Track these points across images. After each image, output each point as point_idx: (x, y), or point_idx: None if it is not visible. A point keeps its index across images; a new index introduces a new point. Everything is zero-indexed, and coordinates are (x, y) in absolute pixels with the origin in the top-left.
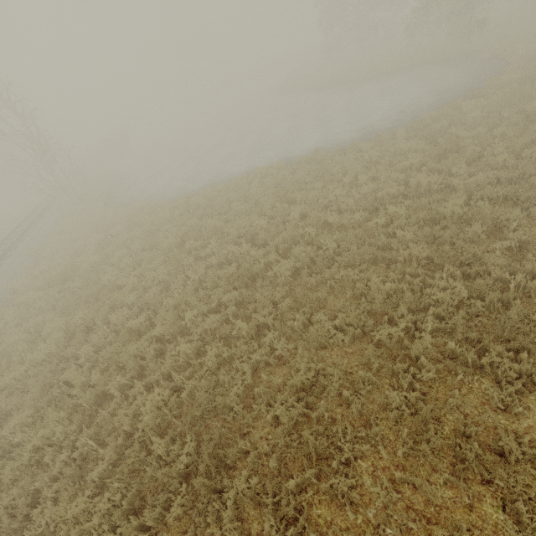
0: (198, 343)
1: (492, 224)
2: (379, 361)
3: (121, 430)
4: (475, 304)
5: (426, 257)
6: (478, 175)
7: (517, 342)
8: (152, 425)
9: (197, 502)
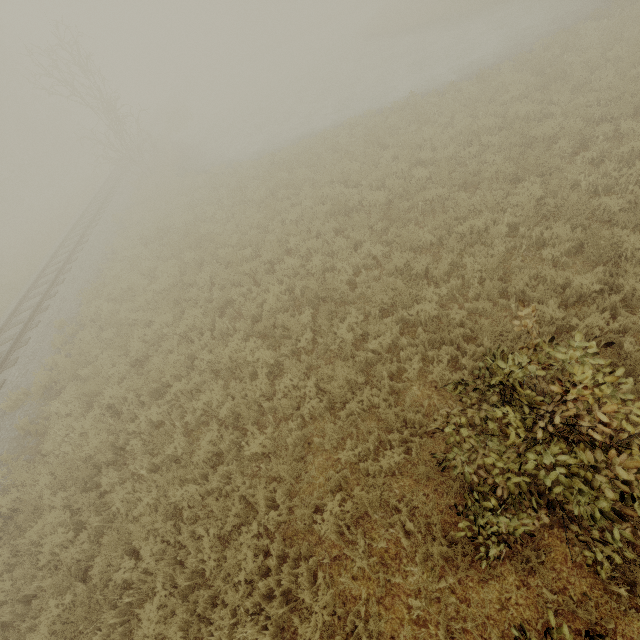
0: (304, 260)
1: (580, 143)
2: (460, 247)
3: (249, 315)
4: (548, 202)
5: (513, 176)
6: (578, 99)
7: (575, 219)
8: (274, 308)
9: (319, 333)
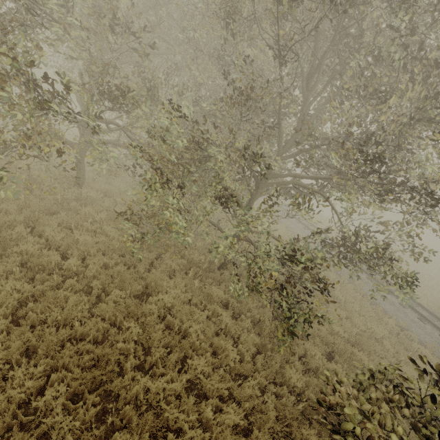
0: None
1: None
2: None
3: None
4: None
5: None
6: None
7: None
8: None
9: None
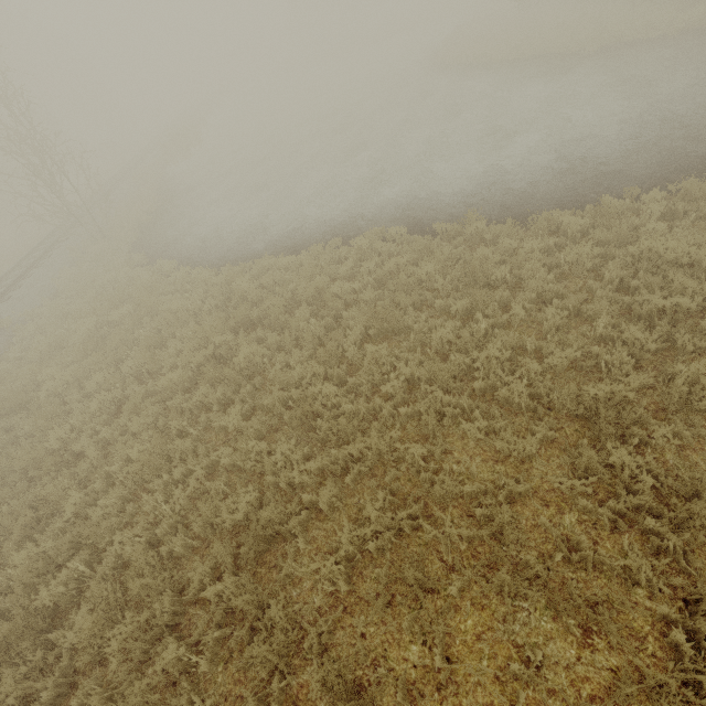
0: None
1: None
2: None
3: None
4: None
5: (705, 673)
6: None
7: None
8: None
9: None
